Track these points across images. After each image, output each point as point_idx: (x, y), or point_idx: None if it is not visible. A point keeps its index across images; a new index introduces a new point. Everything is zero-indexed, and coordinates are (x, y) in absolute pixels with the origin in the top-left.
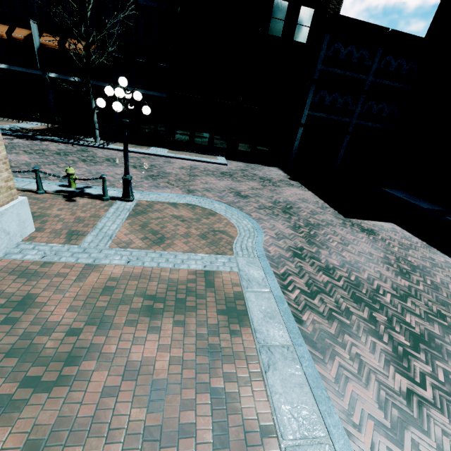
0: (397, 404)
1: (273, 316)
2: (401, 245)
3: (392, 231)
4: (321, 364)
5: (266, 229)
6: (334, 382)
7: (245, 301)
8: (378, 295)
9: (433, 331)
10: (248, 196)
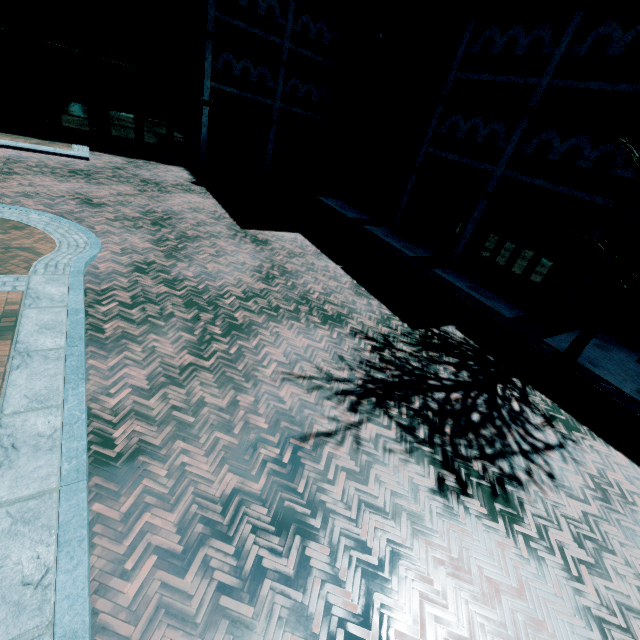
0: (169, 374)
1: (55, 327)
2: (289, 254)
3: (291, 241)
4: (102, 360)
5: (110, 244)
6: (108, 370)
7: (19, 319)
8: (220, 299)
9: (256, 321)
10: (104, 204)
